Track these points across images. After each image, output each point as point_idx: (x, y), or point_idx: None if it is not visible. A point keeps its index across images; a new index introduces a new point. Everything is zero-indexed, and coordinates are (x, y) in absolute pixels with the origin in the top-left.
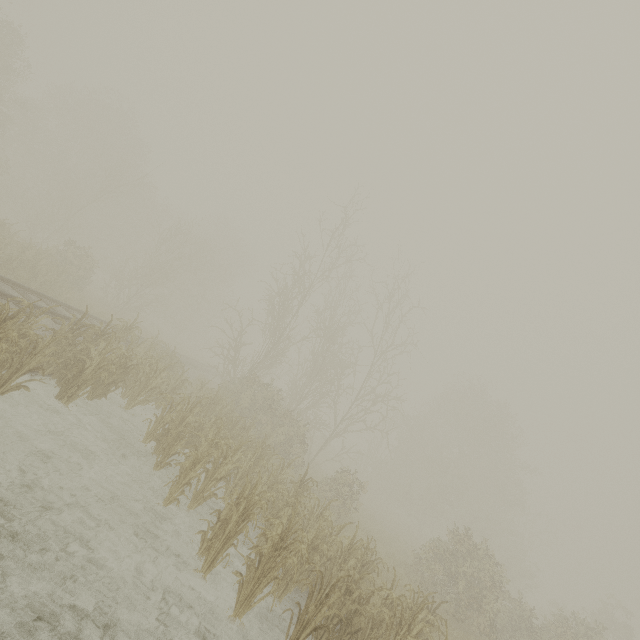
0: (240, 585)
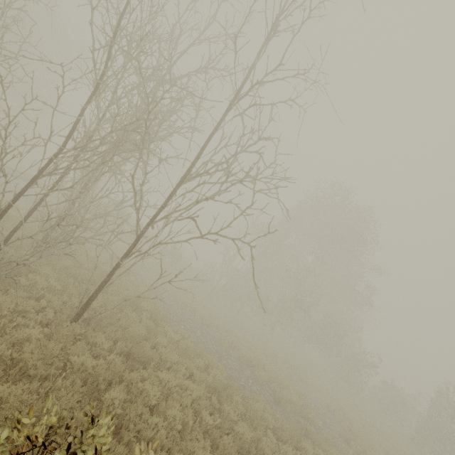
0: None
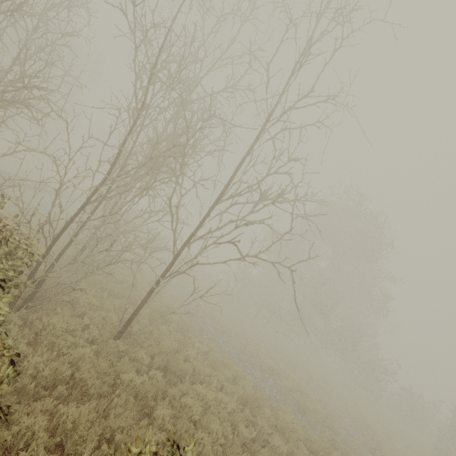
0: None
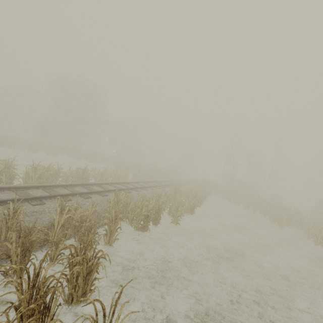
0: (253, 210)
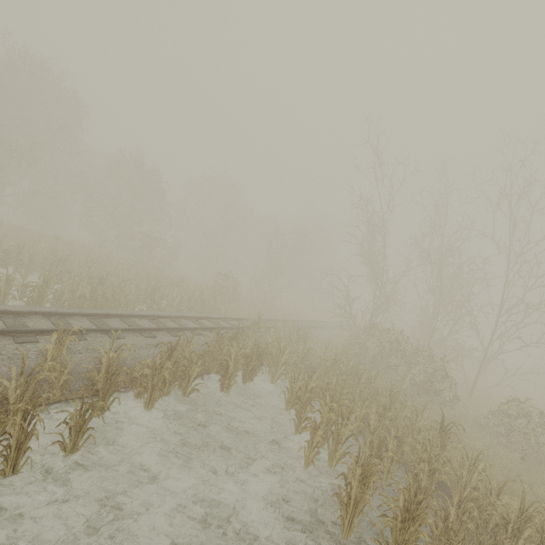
0: None
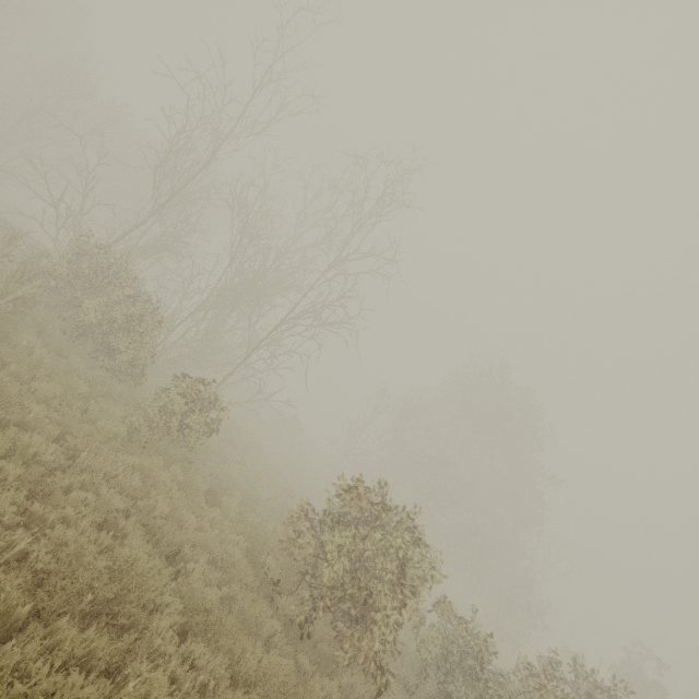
0: None
